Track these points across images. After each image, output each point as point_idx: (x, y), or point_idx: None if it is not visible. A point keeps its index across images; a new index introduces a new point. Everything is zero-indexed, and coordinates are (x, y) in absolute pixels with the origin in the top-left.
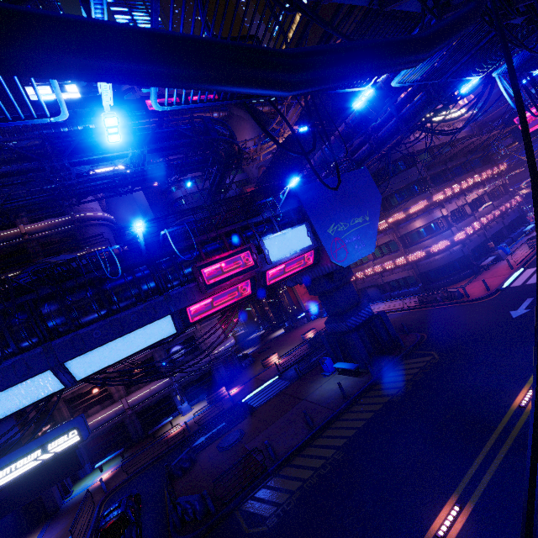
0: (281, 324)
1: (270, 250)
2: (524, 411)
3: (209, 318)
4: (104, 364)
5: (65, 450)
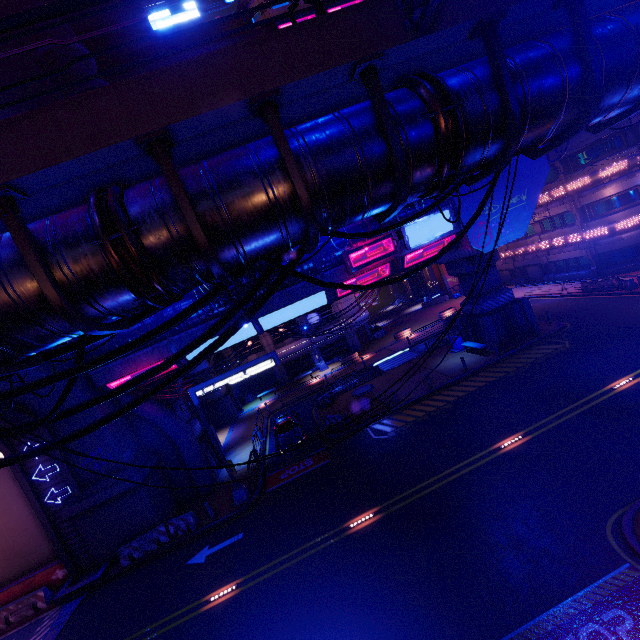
0: (418, 300)
1: (410, 236)
2: (612, 392)
3: None
4: (280, 322)
5: (268, 369)
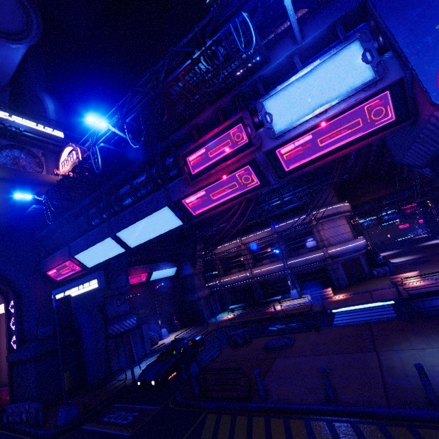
0: None
1: (274, 114)
2: None
3: (329, 214)
4: (141, 240)
5: (93, 290)
